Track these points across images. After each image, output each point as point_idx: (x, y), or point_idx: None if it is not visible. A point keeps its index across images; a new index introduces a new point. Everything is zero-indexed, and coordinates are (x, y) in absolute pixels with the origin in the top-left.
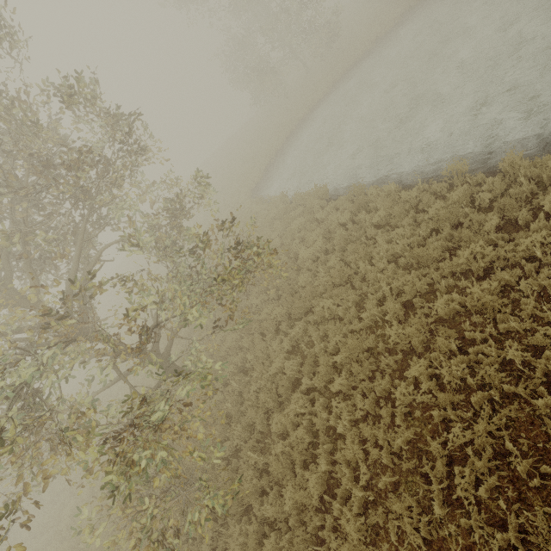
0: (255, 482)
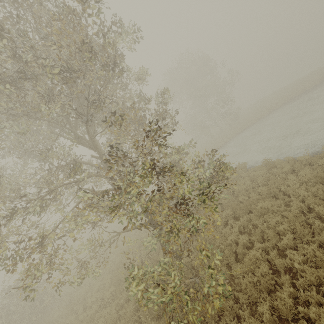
0: (230, 304)
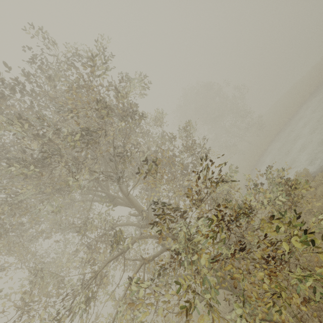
0: None
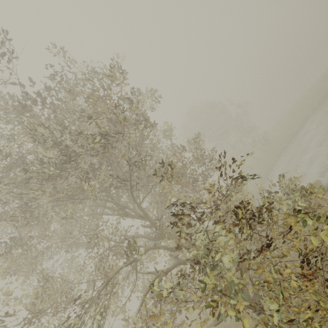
0: None
